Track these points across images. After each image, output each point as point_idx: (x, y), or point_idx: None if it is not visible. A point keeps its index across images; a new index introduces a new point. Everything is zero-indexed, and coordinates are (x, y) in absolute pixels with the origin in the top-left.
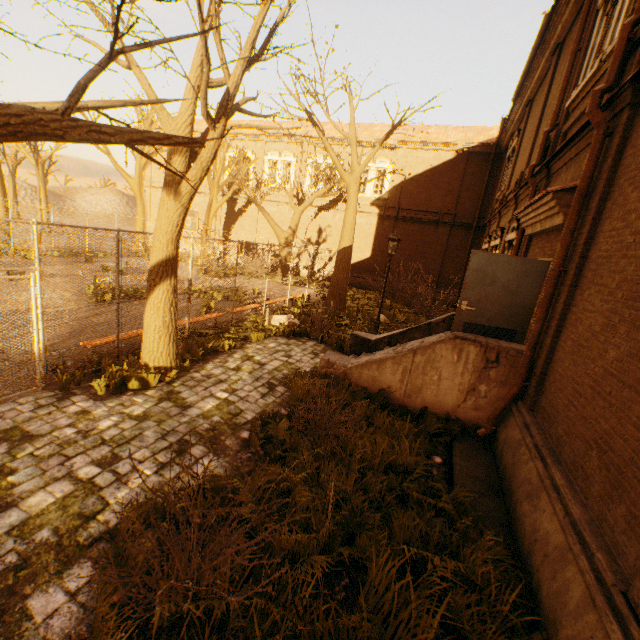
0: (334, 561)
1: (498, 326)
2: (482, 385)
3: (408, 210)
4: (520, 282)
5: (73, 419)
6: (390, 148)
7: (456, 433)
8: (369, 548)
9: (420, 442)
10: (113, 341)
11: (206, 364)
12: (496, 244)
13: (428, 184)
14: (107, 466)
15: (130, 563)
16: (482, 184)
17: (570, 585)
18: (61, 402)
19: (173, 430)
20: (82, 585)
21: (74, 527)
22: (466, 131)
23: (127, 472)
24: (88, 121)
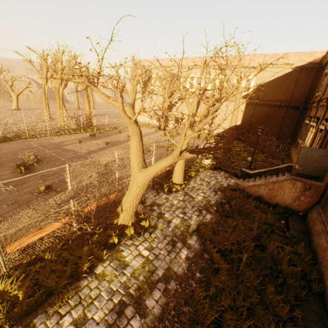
0: (254, 244)
1: (311, 174)
2: (302, 197)
3: (262, 100)
4: (322, 158)
5: (166, 200)
6: (254, 68)
7: (290, 213)
8: (266, 241)
9: (275, 215)
10: (160, 173)
11: (189, 182)
12: (313, 125)
13: (275, 86)
14: (184, 214)
15: (204, 237)
16: (308, 84)
17: (326, 255)
18: (158, 194)
19: (194, 205)
20: (196, 240)
21: (187, 228)
22: (300, 55)
23: (190, 216)
24: (217, 147)
